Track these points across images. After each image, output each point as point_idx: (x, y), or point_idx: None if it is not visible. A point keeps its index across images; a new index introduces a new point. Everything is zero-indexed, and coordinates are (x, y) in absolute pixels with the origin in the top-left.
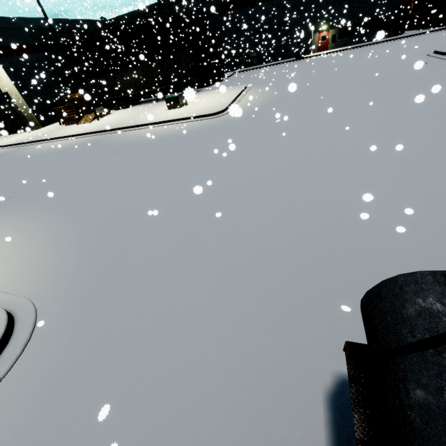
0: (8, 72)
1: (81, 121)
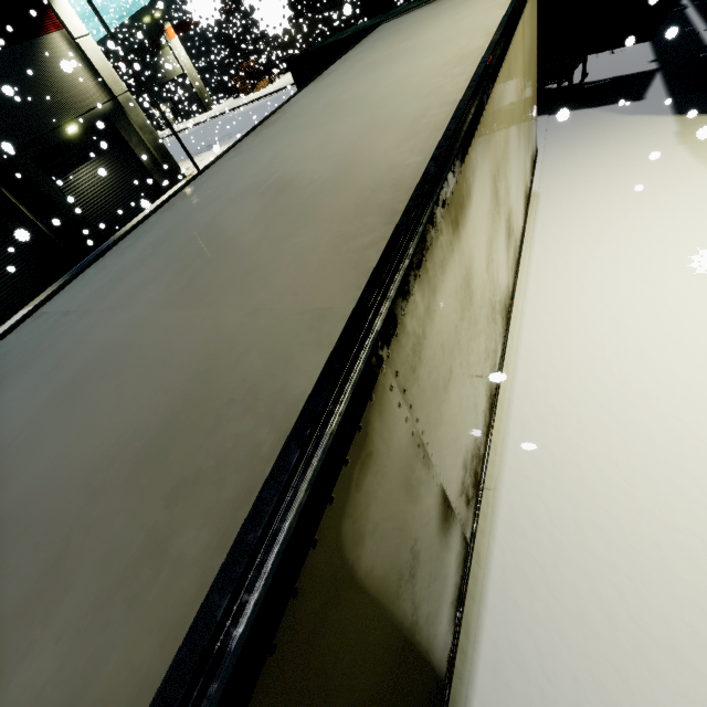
0: (186, 50)
1: (256, 90)
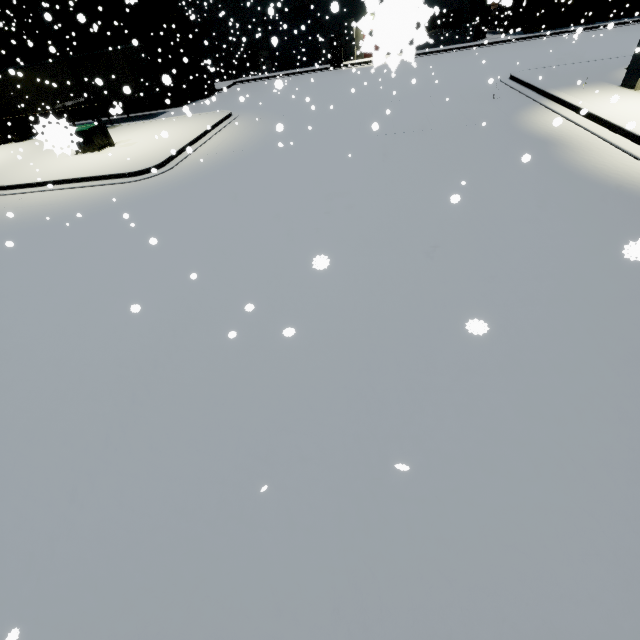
0: None
1: None
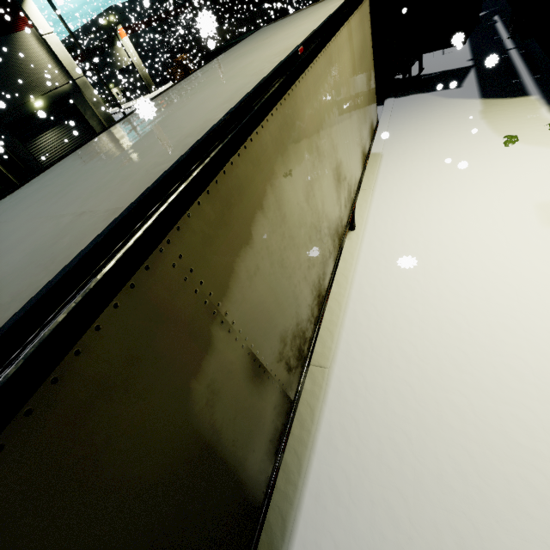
0: (134, 46)
1: None
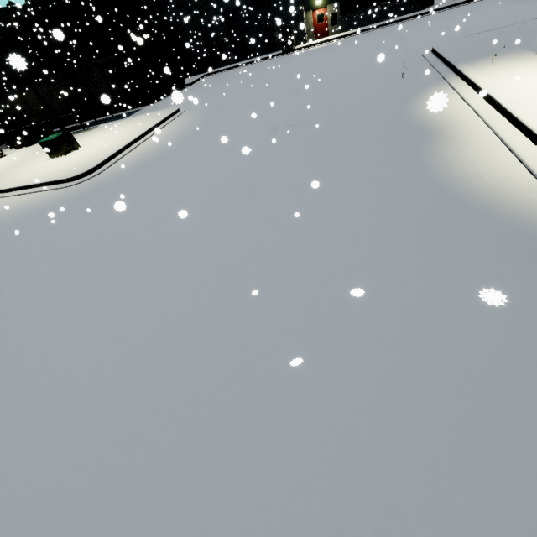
0: None
1: None
